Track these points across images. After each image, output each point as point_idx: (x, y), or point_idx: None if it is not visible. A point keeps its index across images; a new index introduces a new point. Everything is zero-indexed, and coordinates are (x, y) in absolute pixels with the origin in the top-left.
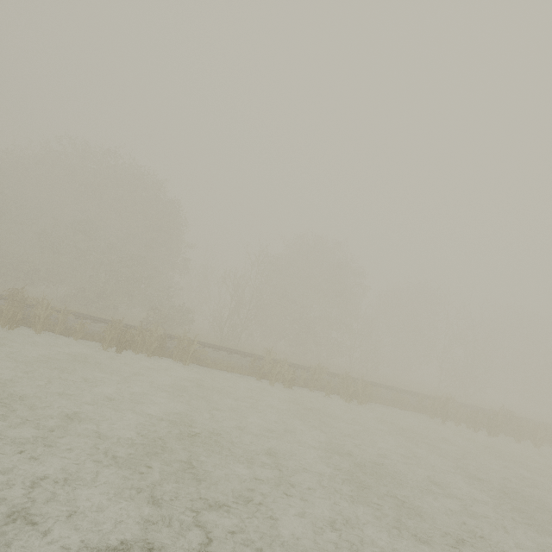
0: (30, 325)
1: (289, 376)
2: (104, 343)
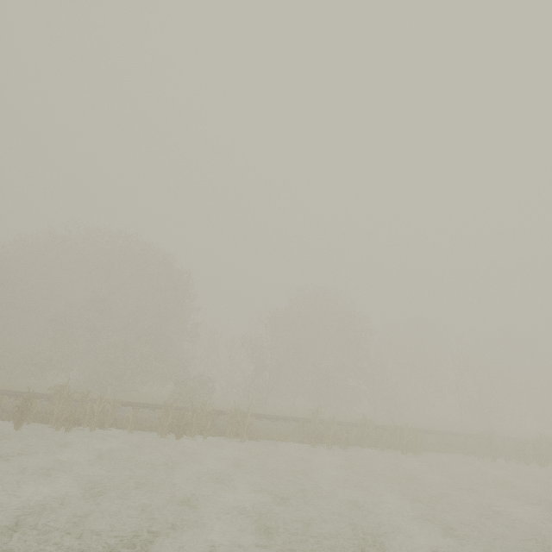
0: (85, 423)
1: (343, 436)
2: (162, 431)
